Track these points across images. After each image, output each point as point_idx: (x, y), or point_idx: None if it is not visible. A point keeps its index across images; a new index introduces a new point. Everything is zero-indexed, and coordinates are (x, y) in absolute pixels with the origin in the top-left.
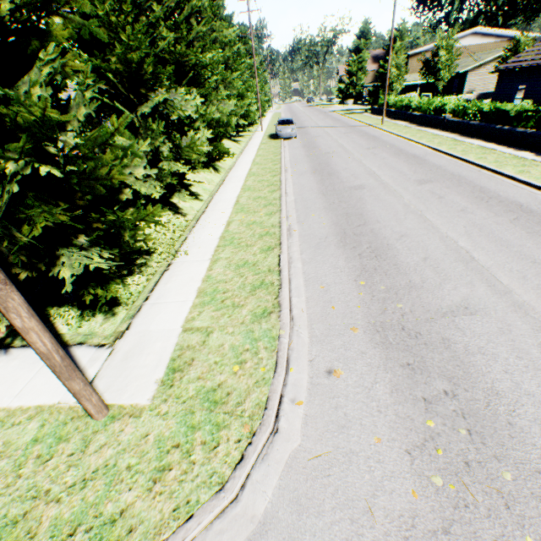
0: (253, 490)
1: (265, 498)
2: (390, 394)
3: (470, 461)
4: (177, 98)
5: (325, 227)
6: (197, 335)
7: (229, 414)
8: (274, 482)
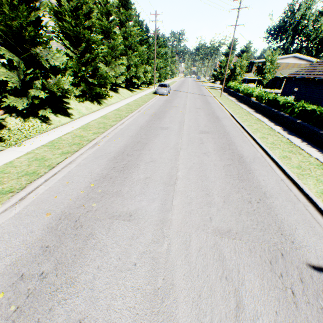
0: None
1: None
2: (6, 266)
3: None
4: (51, 54)
5: (117, 147)
6: None
7: None
8: None
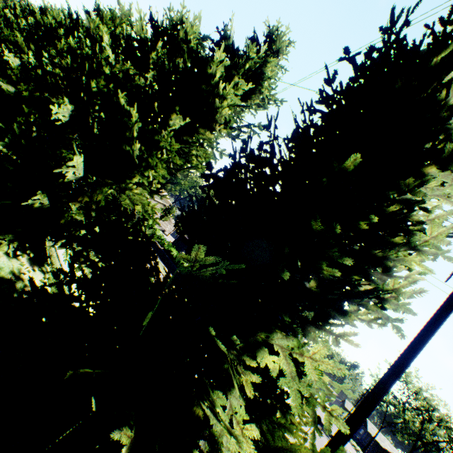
0: None
1: None
2: None
3: None
4: None
5: None
6: None
7: None
8: None
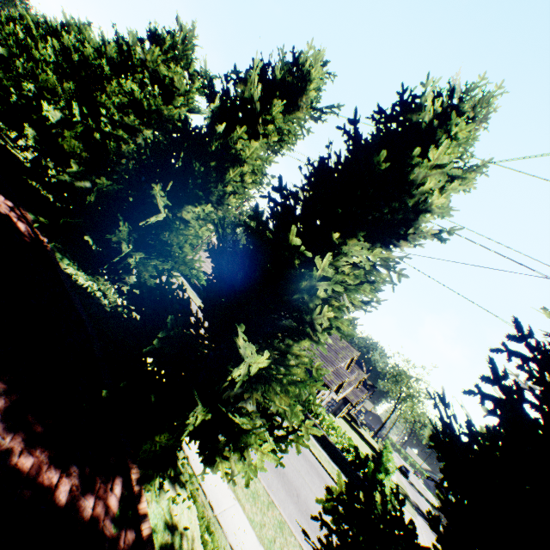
0: None
1: None
2: None
3: None
4: None
5: (288, 499)
6: None
7: None
8: None
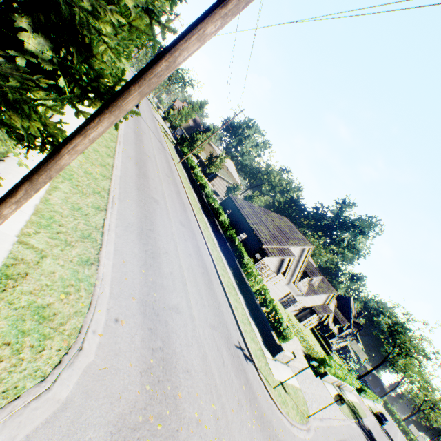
0: (61, 384)
1: (69, 389)
2: (141, 342)
3: (160, 380)
4: None
5: (134, 217)
6: (33, 252)
7: (54, 329)
8: (75, 380)
